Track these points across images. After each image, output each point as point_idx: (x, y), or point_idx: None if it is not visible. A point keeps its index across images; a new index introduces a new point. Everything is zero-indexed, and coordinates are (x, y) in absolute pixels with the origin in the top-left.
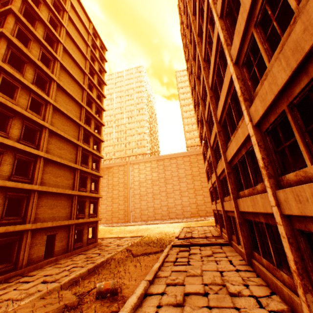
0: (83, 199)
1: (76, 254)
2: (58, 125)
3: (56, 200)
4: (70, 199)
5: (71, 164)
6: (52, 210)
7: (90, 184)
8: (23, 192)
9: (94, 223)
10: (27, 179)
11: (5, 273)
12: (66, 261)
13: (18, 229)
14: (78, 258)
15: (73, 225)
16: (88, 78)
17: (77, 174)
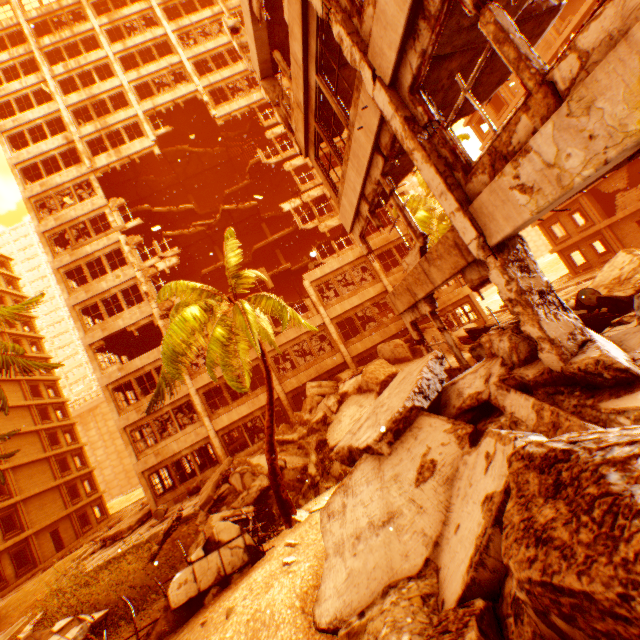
0: (73, 482)
1: (89, 535)
2: (6, 425)
3: (44, 499)
4: (57, 491)
5: (41, 456)
6: (44, 510)
7: (73, 462)
8: (9, 508)
9: (99, 500)
10: (7, 495)
11: (30, 571)
12: (81, 542)
13: (24, 537)
14: (93, 535)
15: (74, 512)
16: (9, 333)
17: (53, 462)
